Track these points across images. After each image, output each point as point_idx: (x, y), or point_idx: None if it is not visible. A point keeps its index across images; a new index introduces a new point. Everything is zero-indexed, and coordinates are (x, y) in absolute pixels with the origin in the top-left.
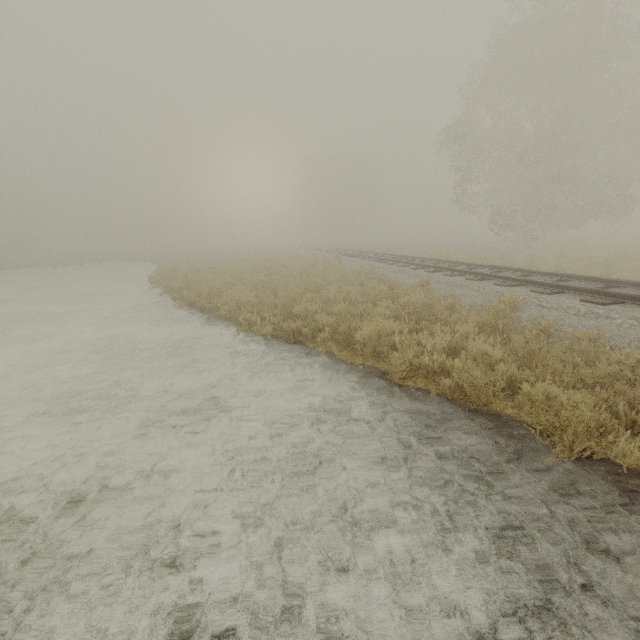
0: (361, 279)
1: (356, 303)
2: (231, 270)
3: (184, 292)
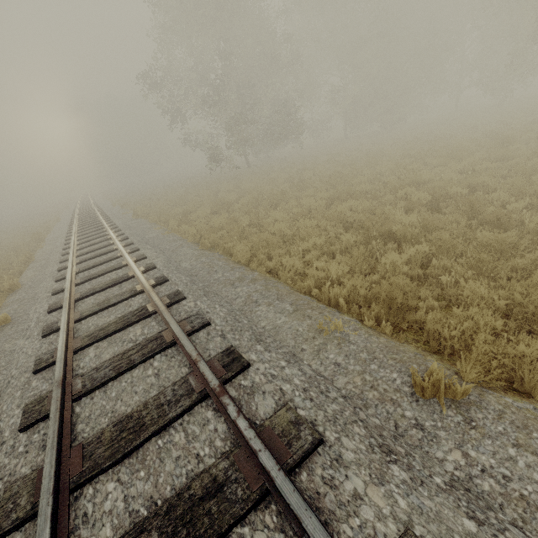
0: None
1: None
2: None
3: None
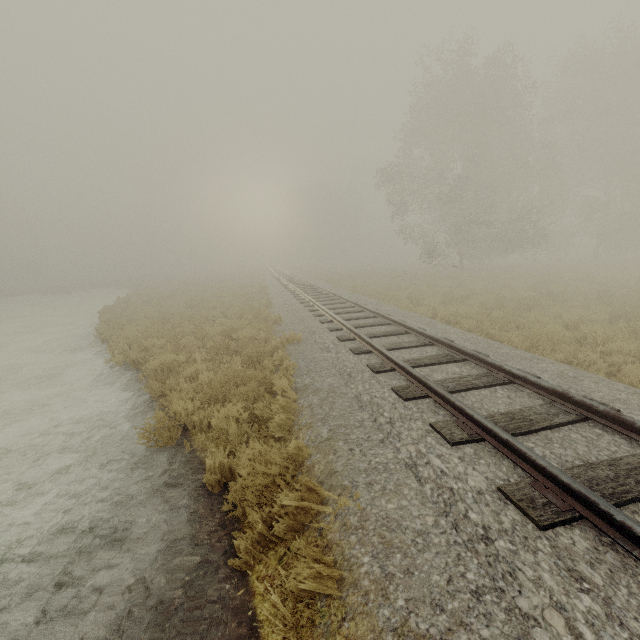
0: (252, 312)
1: (205, 337)
2: (165, 302)
3: (100, 325)
